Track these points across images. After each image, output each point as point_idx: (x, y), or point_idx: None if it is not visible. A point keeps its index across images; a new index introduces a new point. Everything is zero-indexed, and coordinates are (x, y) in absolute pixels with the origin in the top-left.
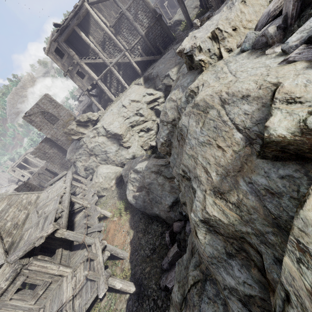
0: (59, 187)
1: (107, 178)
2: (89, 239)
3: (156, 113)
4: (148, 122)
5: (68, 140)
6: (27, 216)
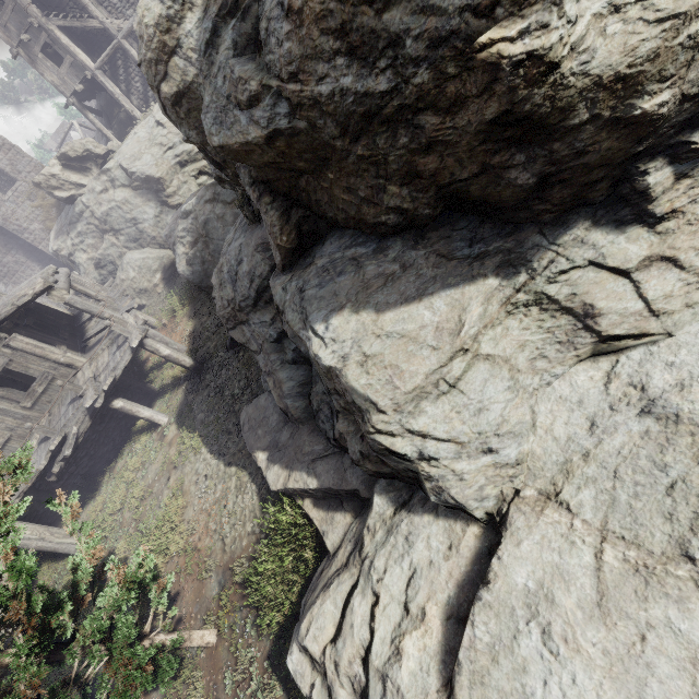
0: None
1: (145, 269)
2: (112, 313)
3: None
4: None
5: (47, 230)
6: None
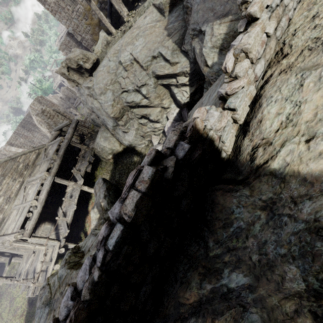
0: (49, 159)
1: (104, 151)
2: (51, 243)
3: (172, 95)
4: (155, 109)
5: (93, 40)
6: (22, 185)
